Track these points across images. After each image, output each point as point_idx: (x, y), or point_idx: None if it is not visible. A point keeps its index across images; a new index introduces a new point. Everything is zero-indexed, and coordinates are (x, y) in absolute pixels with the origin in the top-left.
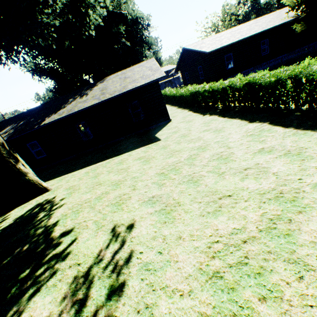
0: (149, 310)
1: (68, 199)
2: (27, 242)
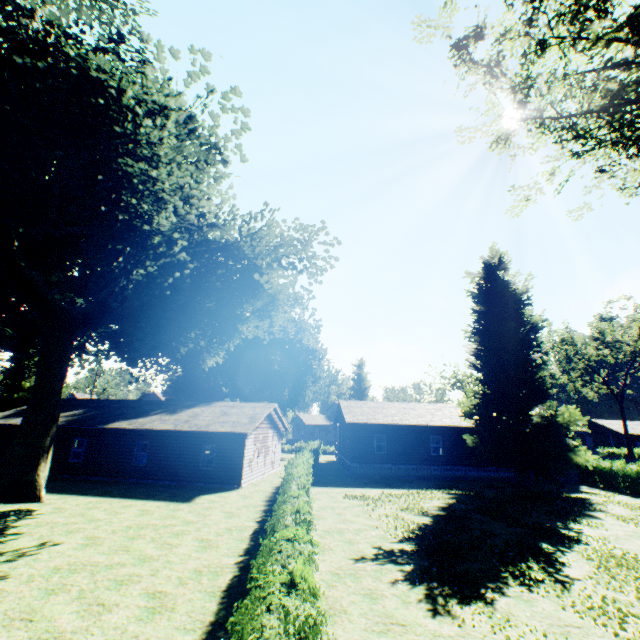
0: (16, 568)
1: (46, 515)
2: None
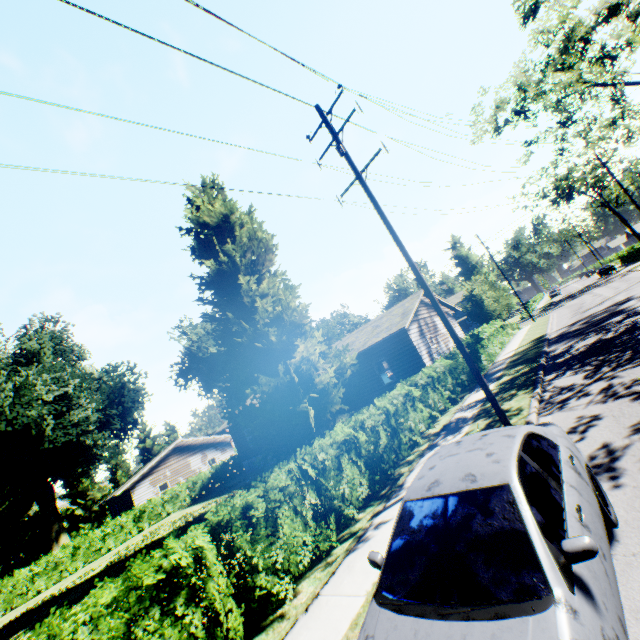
0: None
1: None
2: None
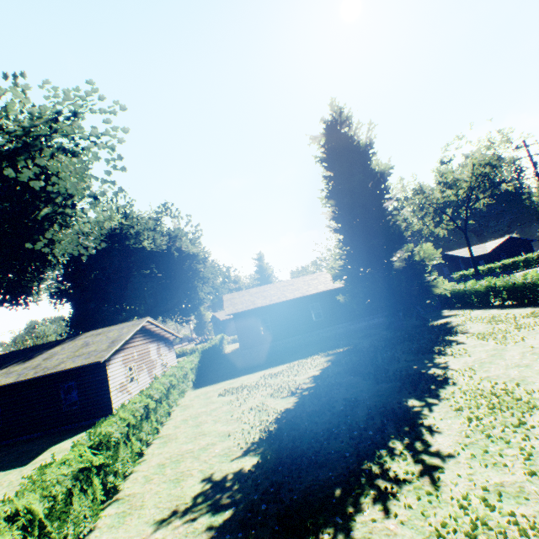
0: None
1: None
2: None
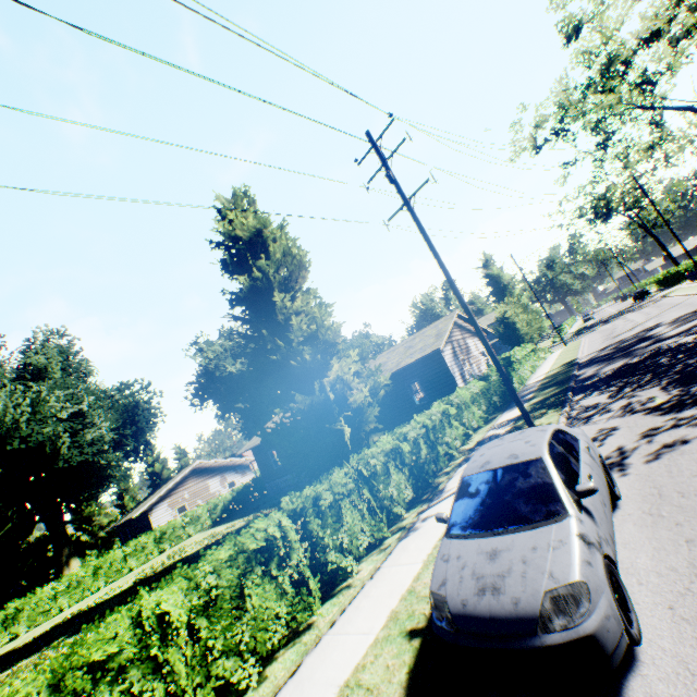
0: None
1: None
2: None
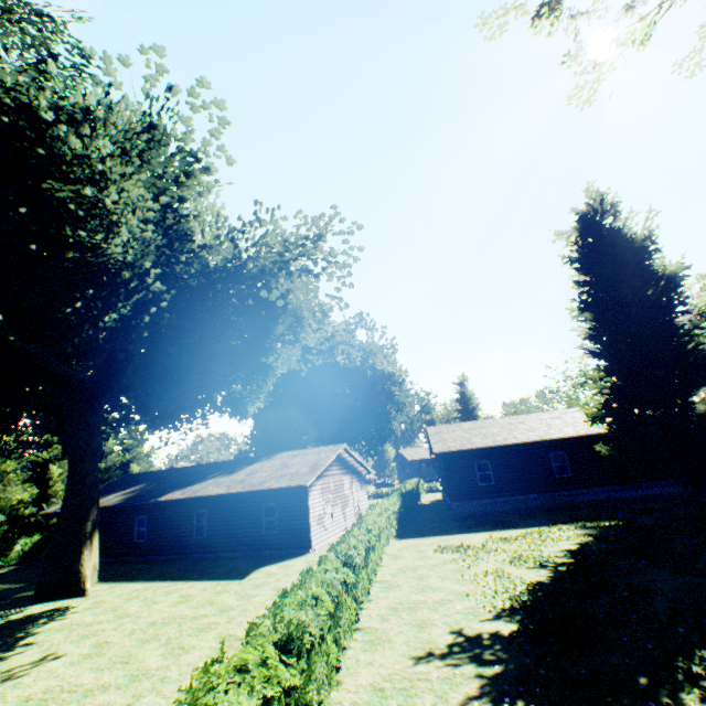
0: None
1: (78, 613)
2: (3, 640)
